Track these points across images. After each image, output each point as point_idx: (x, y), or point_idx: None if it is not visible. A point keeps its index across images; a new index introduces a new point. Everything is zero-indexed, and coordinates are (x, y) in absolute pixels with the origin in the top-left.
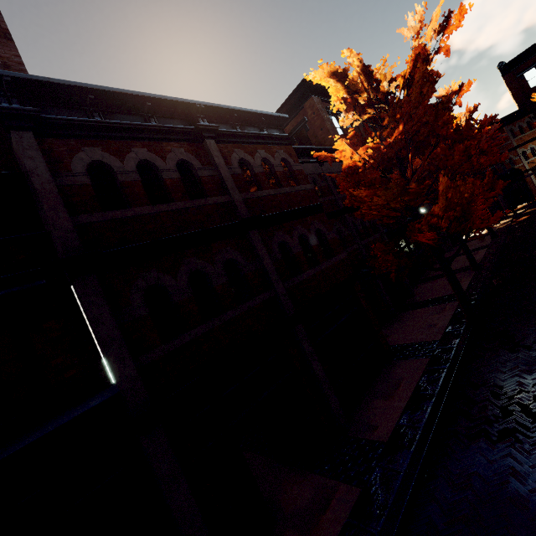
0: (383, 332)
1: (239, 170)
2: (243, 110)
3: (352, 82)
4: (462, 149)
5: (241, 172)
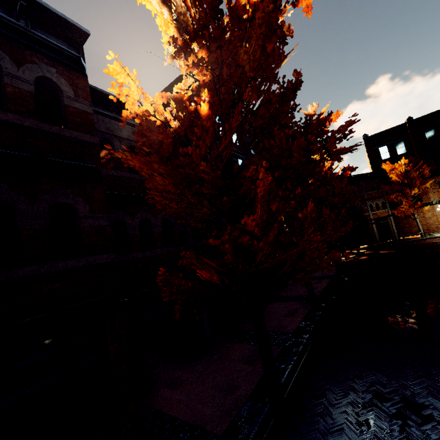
0: (179, 374)
1: None
2: None
3: (179, 8)
4: (304, 145)
5: None
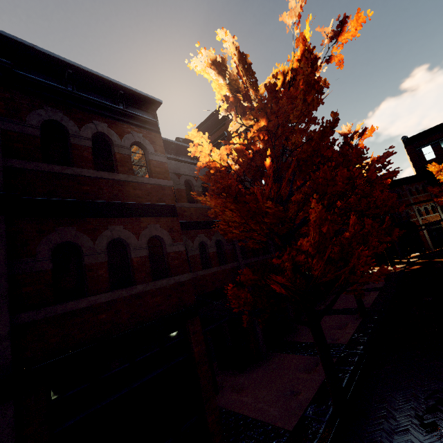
0: (241, 380)
1: (37, 131)
2: (82, 68)
3: (232, 76)
4: (346, 175)
5: (39, 135)
